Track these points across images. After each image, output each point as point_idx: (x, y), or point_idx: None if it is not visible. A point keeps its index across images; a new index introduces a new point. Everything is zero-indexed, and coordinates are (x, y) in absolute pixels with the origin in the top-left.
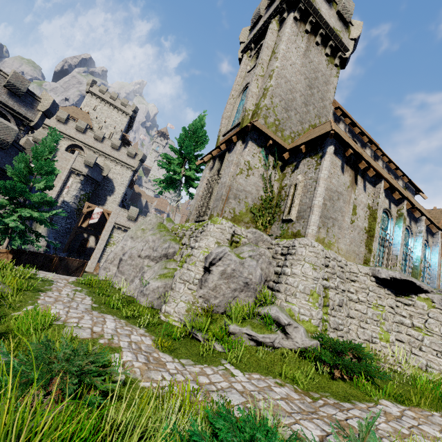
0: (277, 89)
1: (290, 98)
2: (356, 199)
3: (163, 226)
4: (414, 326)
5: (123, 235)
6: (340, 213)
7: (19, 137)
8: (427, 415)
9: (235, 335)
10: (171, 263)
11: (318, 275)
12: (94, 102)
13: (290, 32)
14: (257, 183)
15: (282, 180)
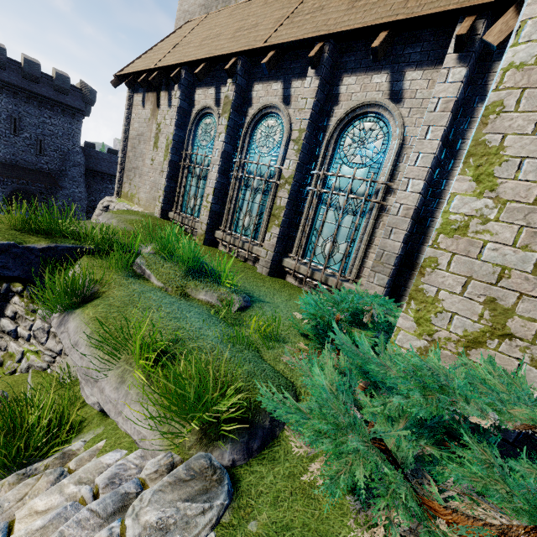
0: None
1: None
2: (158, 128)
3: None
4: None
5: None
6: (141, 158)
7: None
8: None
9: None
10: None
11: None
12: None
13: None
14: None
15: None
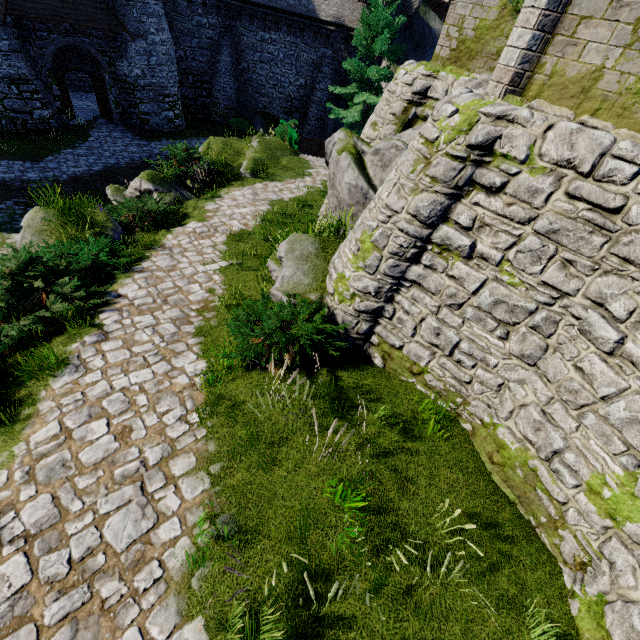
0: None
1: None
2: None
3: None
4: None
5: None
6: None
7: None
8: (182, 399)
9: None
10: None
11: (396, 205)
12: None
13: None
14: None
15: None
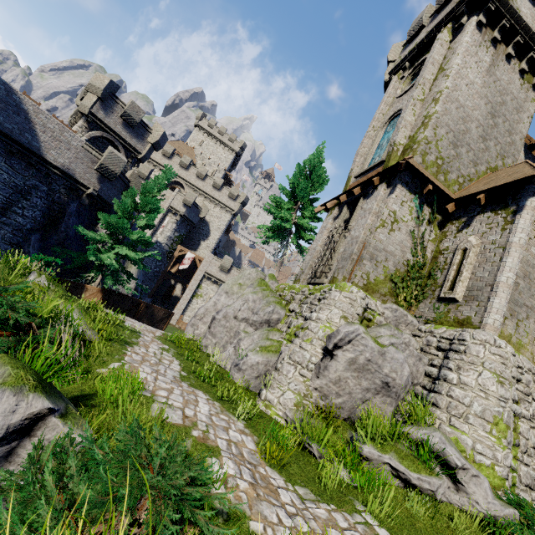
0: (445, 117)
1: (461, 129)
2: None
3: (264, 283)
4: None
5: (212, 287)
6: None
7: (126, 169)
8: None
9: (370, 463)
10: (275, 333)
11: (507, 394)
12: (201, 137)
13: (470, 42)
14: (403, 242)
15: (439, 241)
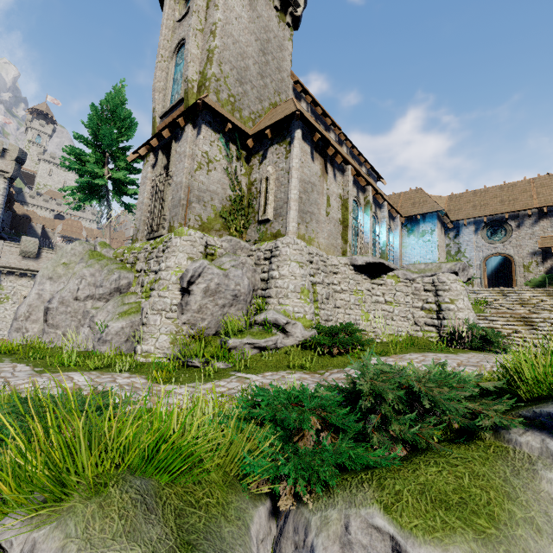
0: (225, 52)
1: (242, 66)
2: (328, 189)
3: (97, 254)
4: (387, 301)
5: (20, 282)
6: (316, 206)
7: None
8: (402, 357)
9: (236, 349)
10: (130, 297)
11: (306, 272)
12: None
13: None
14: (221, 180)
15: (249, 174)
